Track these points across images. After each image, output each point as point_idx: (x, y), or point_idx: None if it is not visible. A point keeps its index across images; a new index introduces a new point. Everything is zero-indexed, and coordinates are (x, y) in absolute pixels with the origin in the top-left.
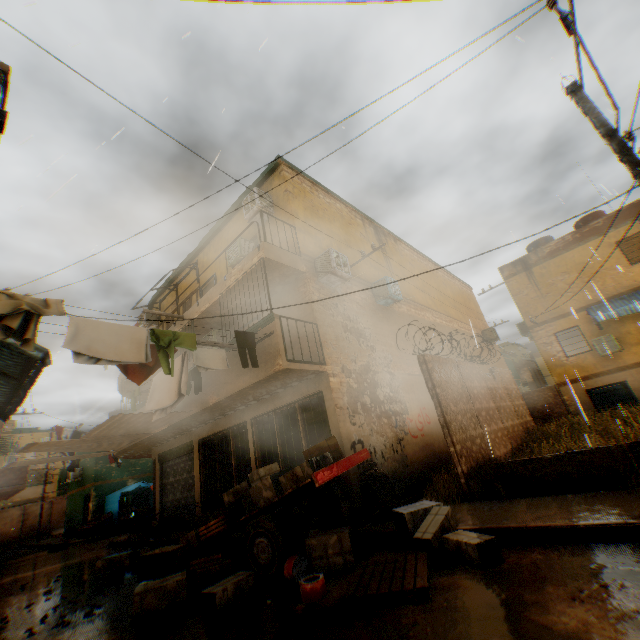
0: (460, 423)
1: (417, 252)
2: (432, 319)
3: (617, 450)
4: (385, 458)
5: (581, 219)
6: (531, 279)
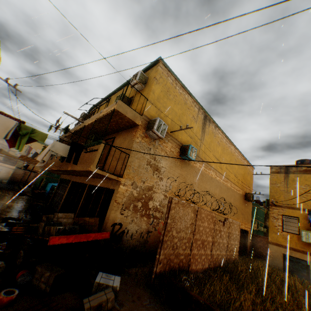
0: (174, 243)
1: (227, 138)
2: (214, 176)
3: None
4: (132, 238)
5: None
6: (285, 180)
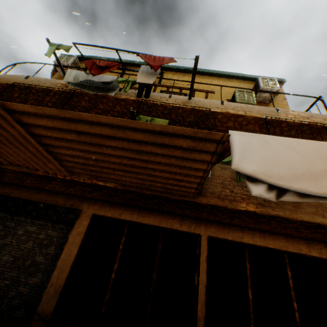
0: None
1: None
2: None
3: None
4: None
5: None
6: None
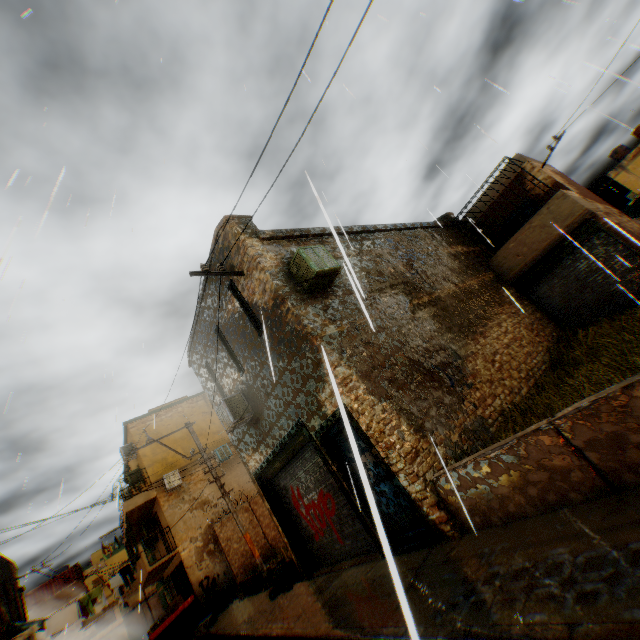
0: (242, 551)
1: None
2: None
3: (252, 577)
4: (227, 573)
5: None
6: None
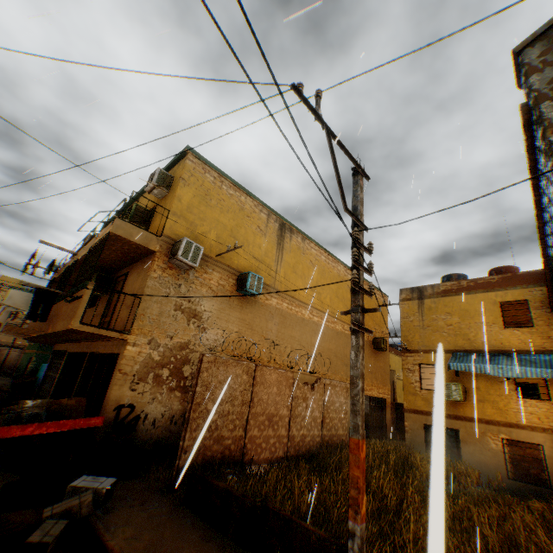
0: (211, 422)
1: (328, 253)
2: (308, 316)
3: (247, 506)
4: (156, 425)
5: (495, 269)
6: (421, 309)
